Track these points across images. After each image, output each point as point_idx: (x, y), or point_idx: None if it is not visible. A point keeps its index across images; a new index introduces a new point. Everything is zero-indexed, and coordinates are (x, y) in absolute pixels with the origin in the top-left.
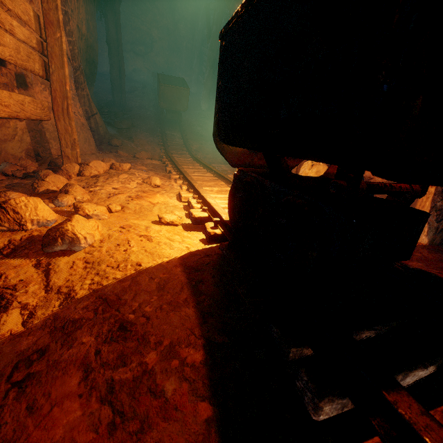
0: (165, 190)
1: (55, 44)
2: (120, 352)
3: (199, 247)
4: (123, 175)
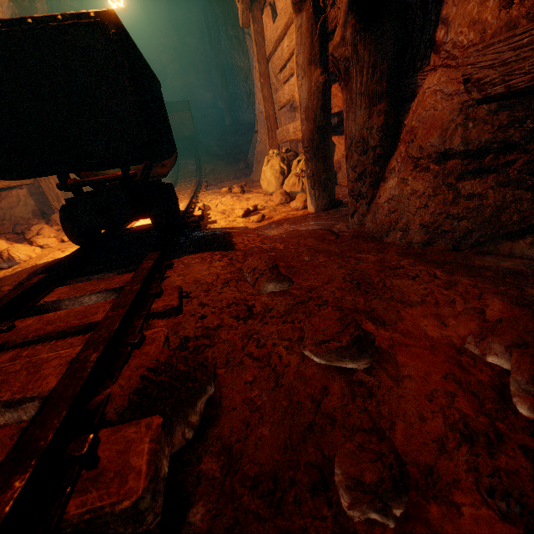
0: None
1: None
2: None
3: None
4: None
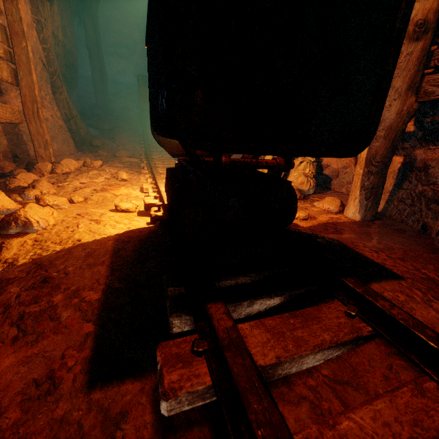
0: (131, 183)
1: (22, 53)
2: (37, 296)
3: (139, 227)
4: (93, 171)
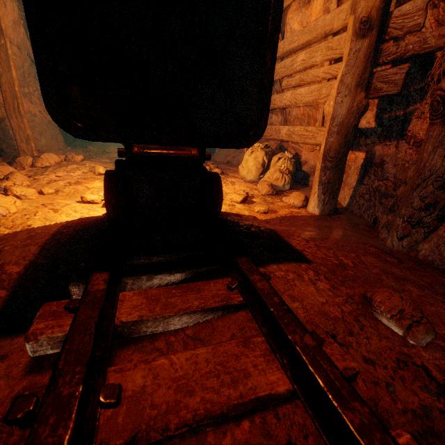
0: None
1: (1, 50)
2: None
3: (93, 216)
4: (73, 165)
